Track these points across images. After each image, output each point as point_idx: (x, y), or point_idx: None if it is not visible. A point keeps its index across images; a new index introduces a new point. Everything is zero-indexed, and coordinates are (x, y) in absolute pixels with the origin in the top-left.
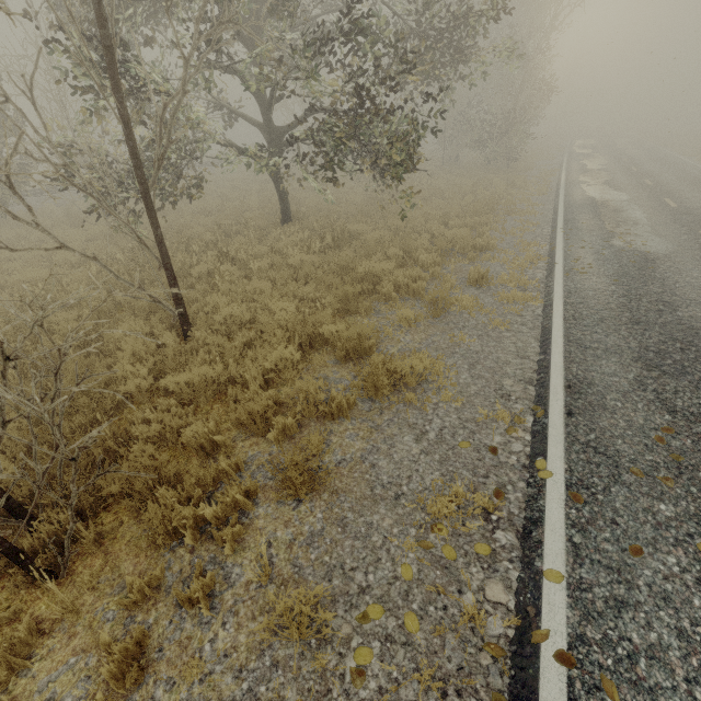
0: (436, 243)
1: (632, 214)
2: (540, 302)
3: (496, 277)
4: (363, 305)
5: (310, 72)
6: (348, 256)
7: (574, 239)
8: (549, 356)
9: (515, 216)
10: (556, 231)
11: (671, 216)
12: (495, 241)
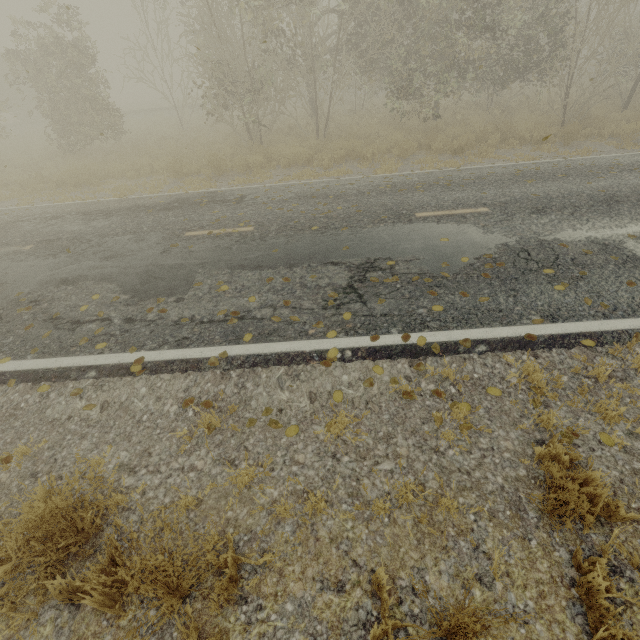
0: None
1: None
2: None
3: None
4: None
5: None
6: None
7: None
8: None
9: None
10: None
11: None
12: None
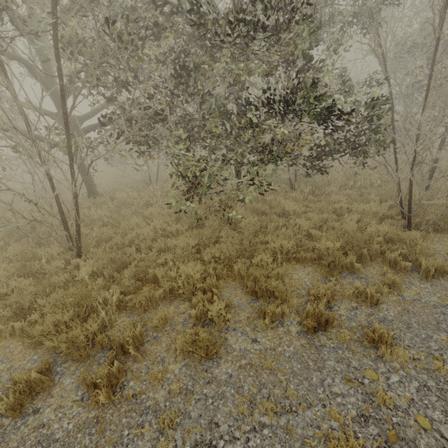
0: None
1: None
2: None
3: None
4: None
5: None
6: None
7: None
8: None
9: None
10: None
11: None
12: None
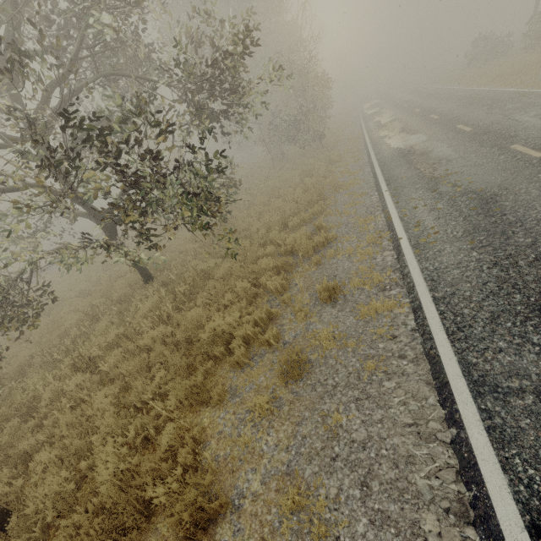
0: (278, 261)
1: (439, 151)
2: (406, 306)
3: (348, 279)
4: (213, 391)
5: (42, 182)
6: (196, 315)
7: (403, 199)
8: (463, 432)
9: (342, 191)
10: (384, 196)
11: (474, 140)
12: (333, 232)
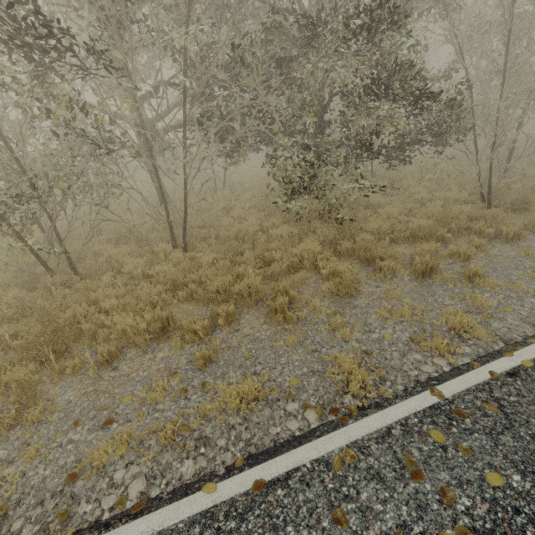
0: None
1: None
2: None
3: None
4: None
5: None
6: None
7: None
8: None
9: None
10: None
11: None
12: None
